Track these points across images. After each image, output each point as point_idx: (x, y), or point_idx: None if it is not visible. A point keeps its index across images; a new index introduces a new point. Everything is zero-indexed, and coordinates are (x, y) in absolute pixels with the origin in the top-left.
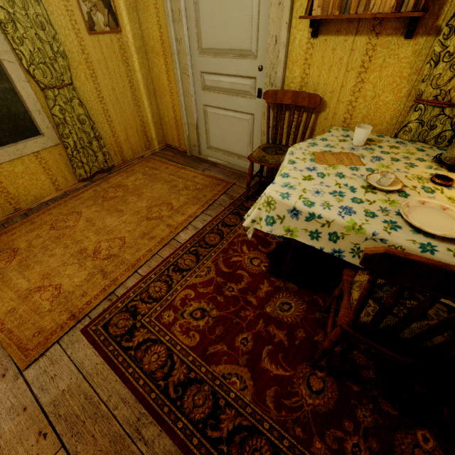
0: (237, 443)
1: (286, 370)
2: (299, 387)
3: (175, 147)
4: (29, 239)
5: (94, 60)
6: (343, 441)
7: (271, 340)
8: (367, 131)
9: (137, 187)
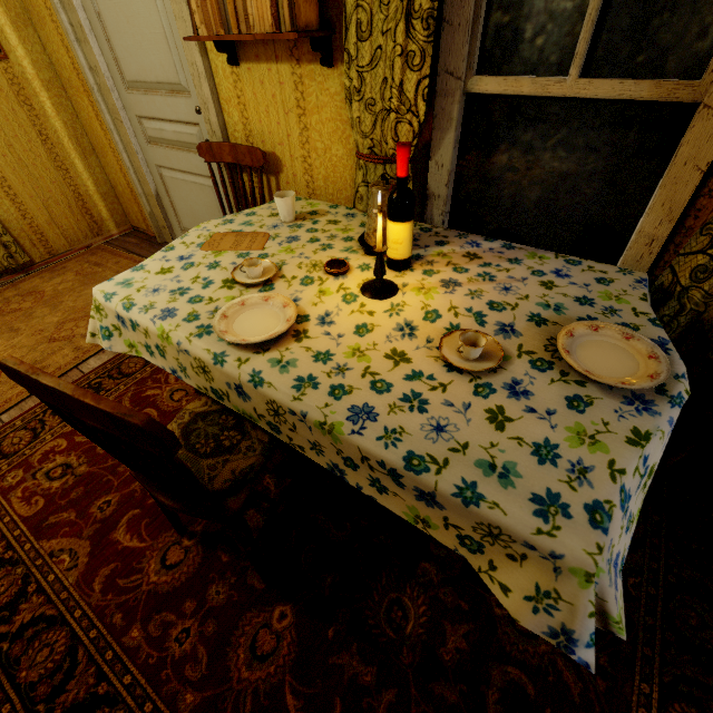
0: (26, 638)
1: (144, 540)
2: (150, 561)
3: (143, 230)
4: None
5: None
6: (172, 626)
7: (143, 502)
8: (284, 200)
9: (58, 293)
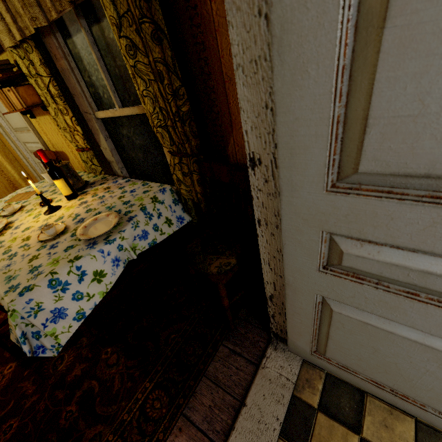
0: None
1: None
2: None
3: None
4: None
5: None
6: None
7: None
8: (44, 175)
9: None
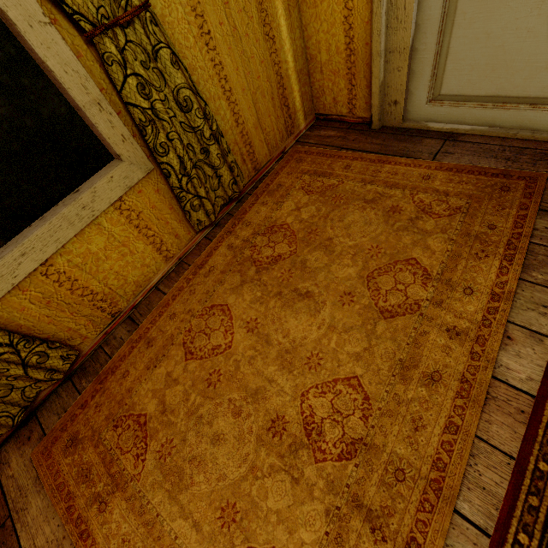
0: None
1: None
2: None
3: (337, 117)
4: (157, 390)
5: None
6: None
7: None
8: None
9: (310, 226)
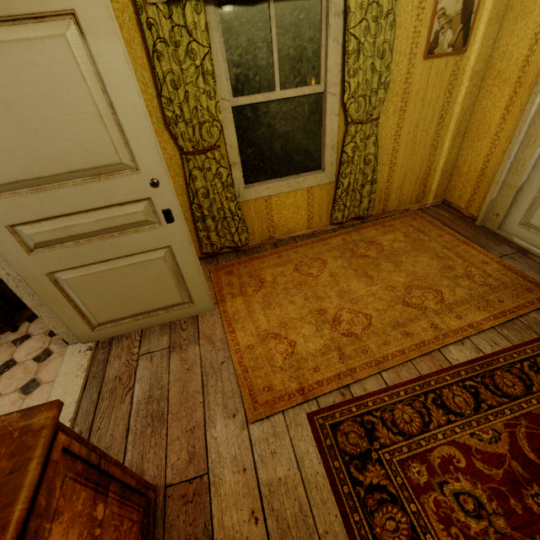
0: None
1: None
2: None
3: (456, 207)
4: (275, 274)
5: (413, 91)
6: None
7: None
8: None
9: (395, 251)
